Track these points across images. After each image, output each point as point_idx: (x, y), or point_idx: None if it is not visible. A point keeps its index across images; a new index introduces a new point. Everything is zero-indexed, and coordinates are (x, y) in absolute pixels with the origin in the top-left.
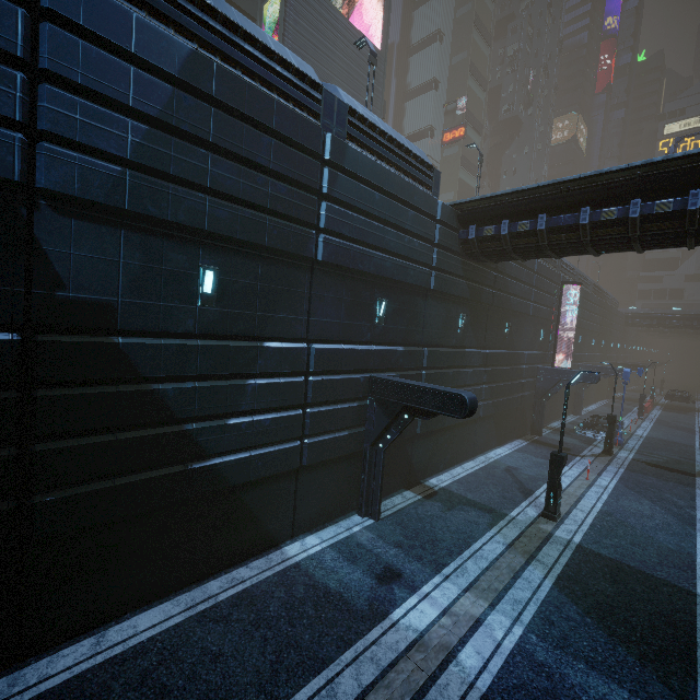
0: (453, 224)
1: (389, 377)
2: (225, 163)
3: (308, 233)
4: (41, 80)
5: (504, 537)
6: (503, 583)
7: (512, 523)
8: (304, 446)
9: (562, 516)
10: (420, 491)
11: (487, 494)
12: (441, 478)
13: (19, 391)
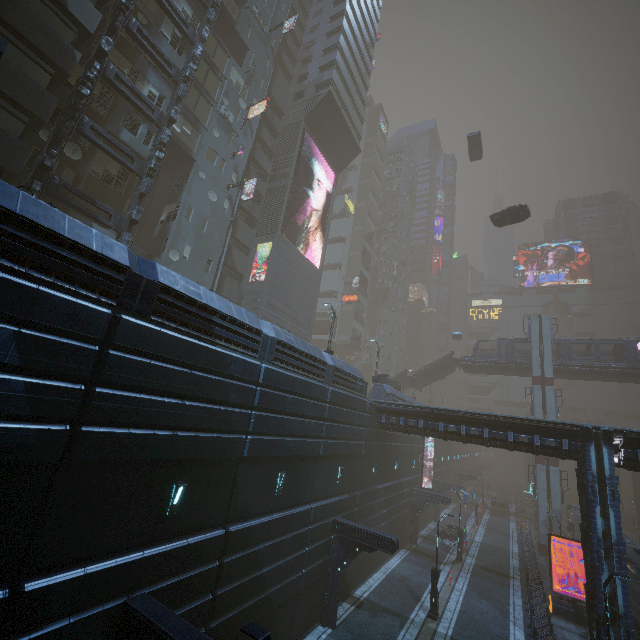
0: (373, 412)
1: (347, 521)
2: (296, 420)
3: (318, 442)
4: (251, 408)
5: (411, 635)
6: None
7: (413, 624)
8: (303, 574)
9: (440, 616)
10: (352, 602)
11: (394, 602)
12: (362, 589)
13: (216, 559)
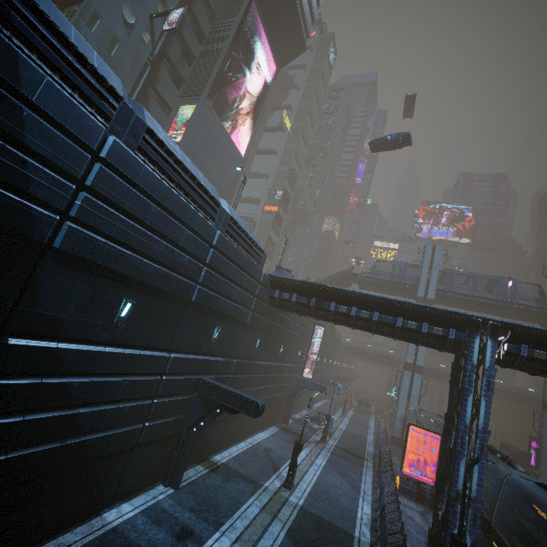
0: (267, 285)
1: (213, 381)
2: (161, 242)
3: (192, 285)
4: (81, 188)
5: (260, 502)
6: (257, 535)
7: (265, 491)
8: (144, 428)
9: (294, 486)
10: (208, 465)
11: (252, 469)
12: (222, 455)
13: None
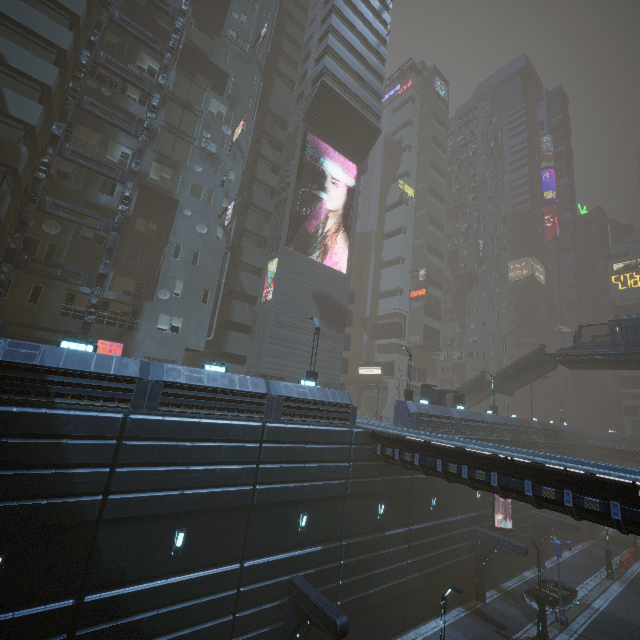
0: (366, 441)
1: (302, 583)
2: (199, 469)
3: (248, 489)
4: (116, 464)
5: None
6: None
7: None
8: None
9: None
10: None
11: None
12: None
13: (68, 631)
